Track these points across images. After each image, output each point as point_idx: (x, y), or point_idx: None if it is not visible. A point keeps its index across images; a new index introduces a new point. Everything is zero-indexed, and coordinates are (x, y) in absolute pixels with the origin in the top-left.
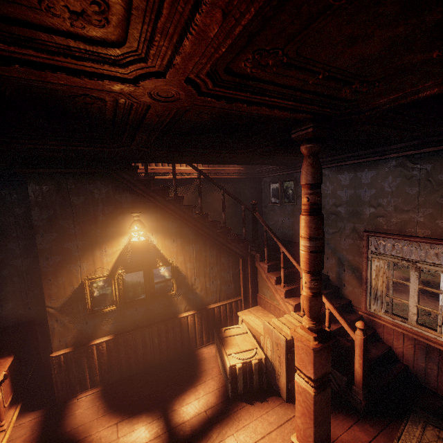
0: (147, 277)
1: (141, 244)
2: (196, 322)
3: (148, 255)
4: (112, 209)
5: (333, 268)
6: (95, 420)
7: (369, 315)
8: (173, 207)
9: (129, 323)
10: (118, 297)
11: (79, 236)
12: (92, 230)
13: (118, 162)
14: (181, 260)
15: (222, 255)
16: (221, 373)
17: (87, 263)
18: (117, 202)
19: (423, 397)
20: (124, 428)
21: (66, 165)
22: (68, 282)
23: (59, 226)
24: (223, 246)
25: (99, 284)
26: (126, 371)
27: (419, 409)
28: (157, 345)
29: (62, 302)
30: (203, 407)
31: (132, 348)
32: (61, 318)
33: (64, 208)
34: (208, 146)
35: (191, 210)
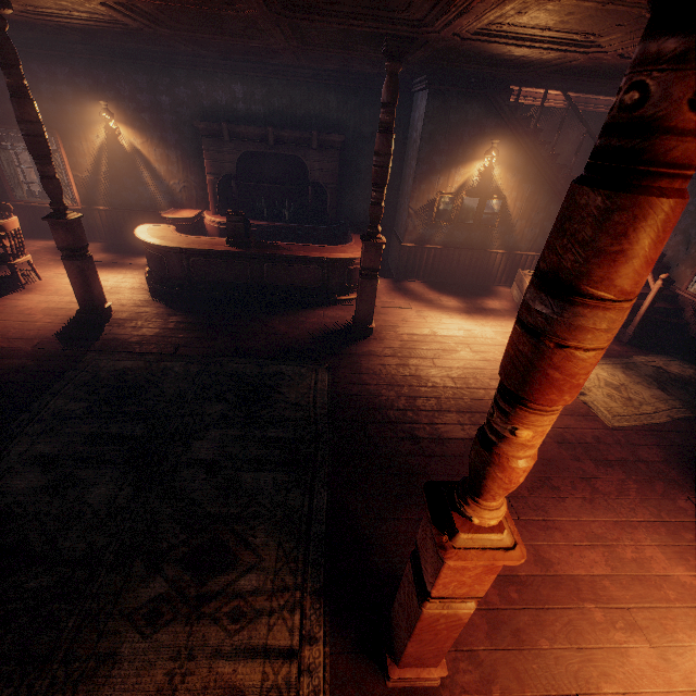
0: (480, 205)
1: (486, 173)
2: (502, 262)
3: (487, 186)
4: (476, 133)
5: (675, 246)
6: (424, 292)
7: (686, 294)
8: (527, 140)
9: (453, 241)
10: (453, 216)
11: (445, 154)
12: (455, 151)
13: (501, 85)
14: (513, 199)
15: (553, 204)
16: (514, 300)
17: (443, 180)
18: (482, 126)
19: (690, 356)
20: (444, 299)
21: (457, 84)
22: (426, 192)
23: (435, 142)
24: (558, 195)
25: (445, 200)
26: (439, 278)
27: (679, 357)
28: (466, 268)
29: (418, 207)
30: (498, 308)
31: (449, 262)
32: (414, 219)
33: (443, 126)
34: (601, 81)
35: (543, 147)
